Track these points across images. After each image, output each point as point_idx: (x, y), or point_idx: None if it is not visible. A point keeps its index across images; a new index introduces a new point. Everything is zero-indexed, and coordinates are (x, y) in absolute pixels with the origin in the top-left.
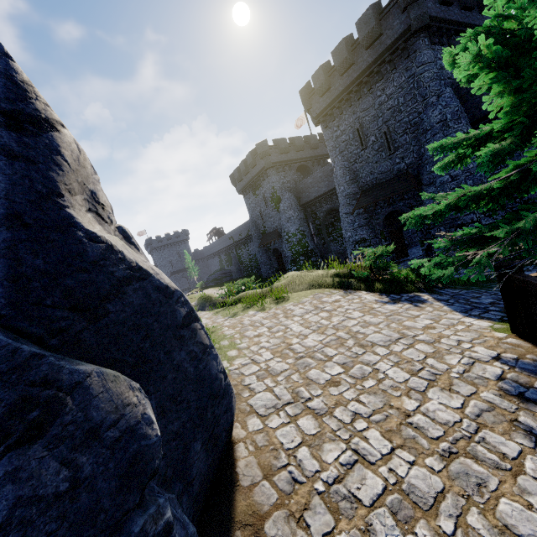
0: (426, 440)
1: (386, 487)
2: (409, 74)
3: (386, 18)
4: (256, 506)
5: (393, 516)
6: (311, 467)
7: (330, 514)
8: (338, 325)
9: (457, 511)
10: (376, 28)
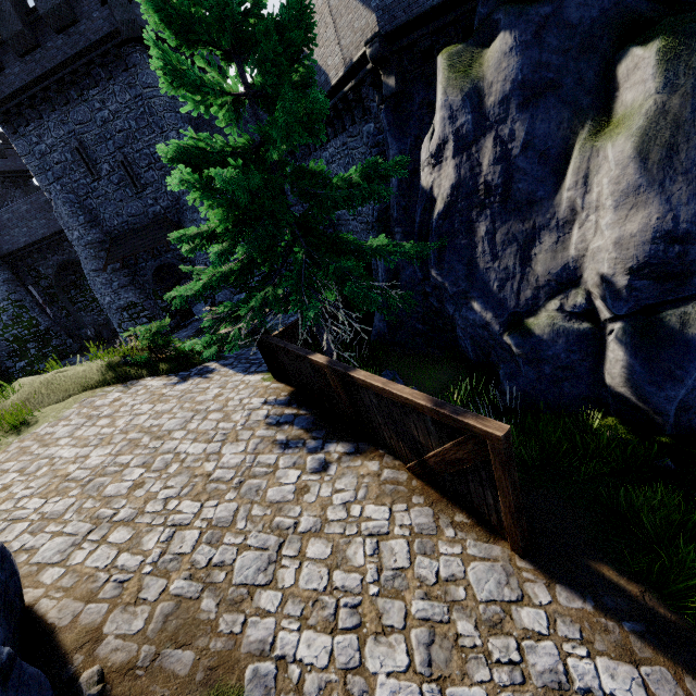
0: (225, 484)
1: (201, 531)
2: (135, 93)
3: (78, 1)
4: (88, 627)
5: (209, 544)
6: (136, 563)
7: (162, 579)
8: (127, 428)
9: (247, 513)
10: (66, 9)
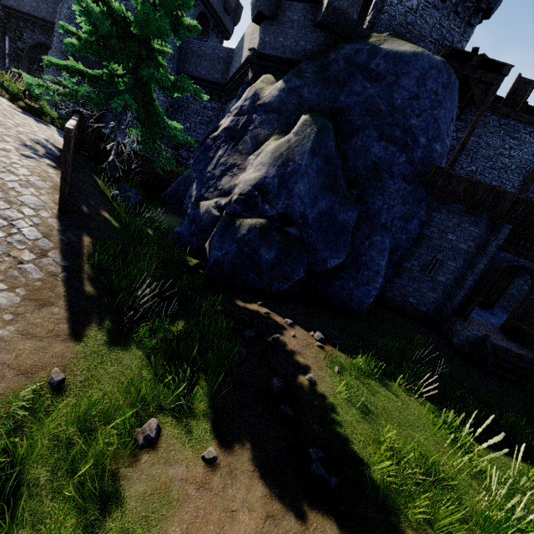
0: None
1: None
2: None
3: None
4: None
5: None
6: None
7: None
8: None
9: None
10: None
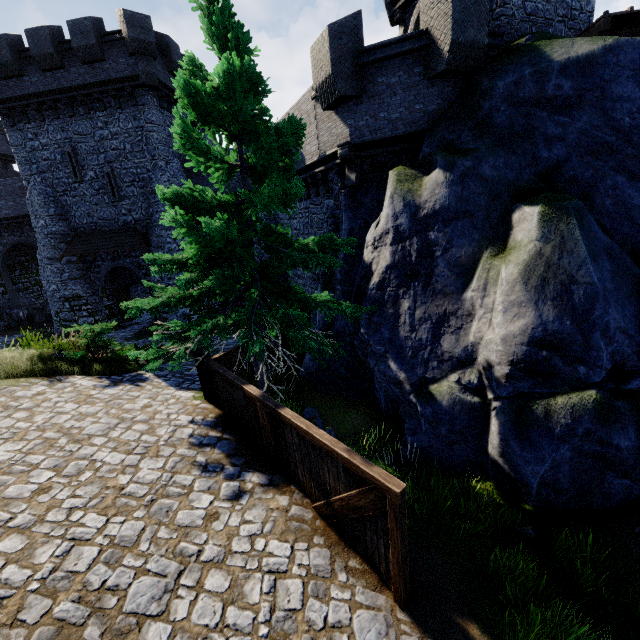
0: (136, 500)
1: (101, 549)
2: (138, 124)
3: (110, 47)
4: None
5: (107, 564)
6: (22, 577)
7: (48, 599)
8: (45, 425)
9: (153, 534)
10: (97, 49)
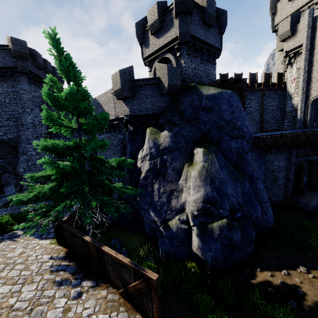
0: (21, 311)
1: None
2: (15, 90)
3: (1, 51)
4: None
5: None
6: None
7: None
8: None
9: None
10: None
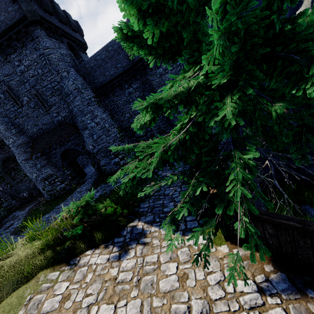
0: None
1: None
2: (39, 53)
3: None
4: None
5: None
6: None
7: None
8: None
9: None
10: None
